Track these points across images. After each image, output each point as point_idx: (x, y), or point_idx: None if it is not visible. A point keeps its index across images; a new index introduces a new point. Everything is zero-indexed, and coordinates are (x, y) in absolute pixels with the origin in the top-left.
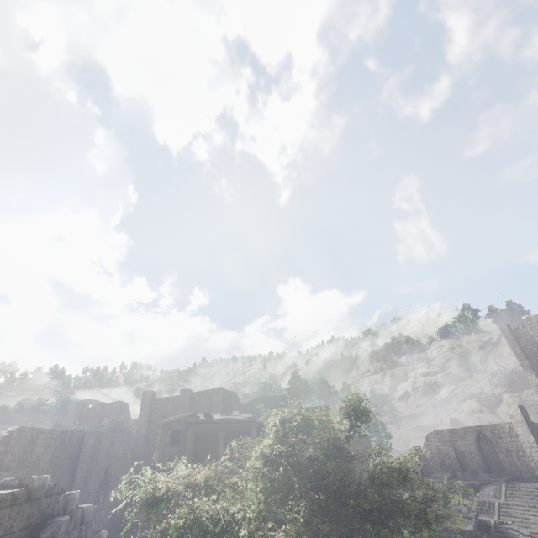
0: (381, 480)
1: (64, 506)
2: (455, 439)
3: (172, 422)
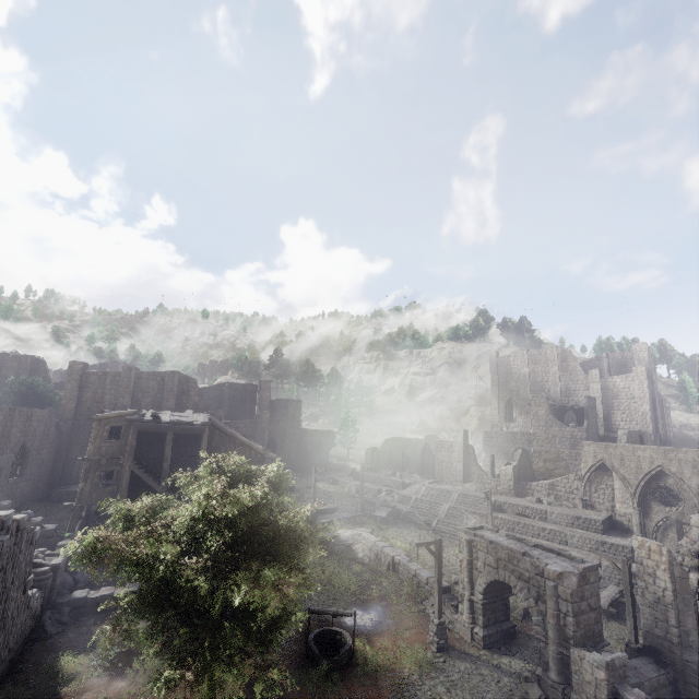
0: (283, 520)
1: (1, 525)
2: (407, 446)
3: (111, 418)
